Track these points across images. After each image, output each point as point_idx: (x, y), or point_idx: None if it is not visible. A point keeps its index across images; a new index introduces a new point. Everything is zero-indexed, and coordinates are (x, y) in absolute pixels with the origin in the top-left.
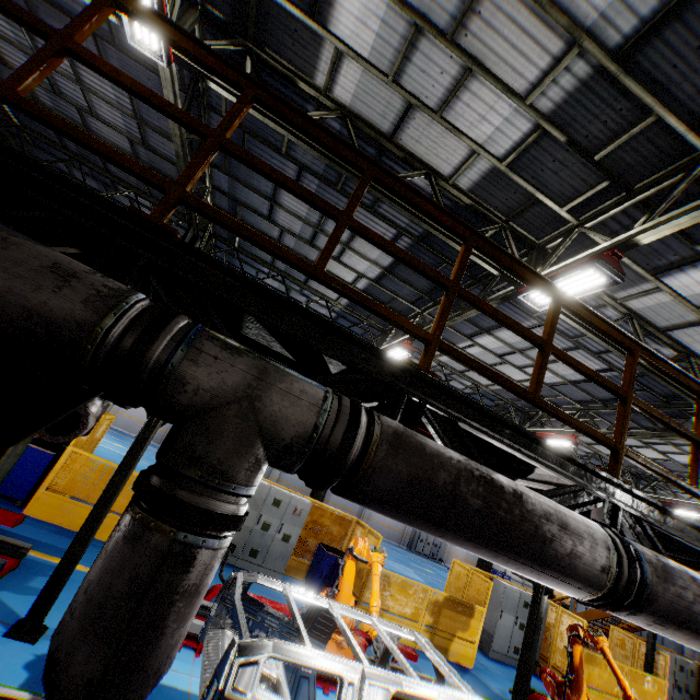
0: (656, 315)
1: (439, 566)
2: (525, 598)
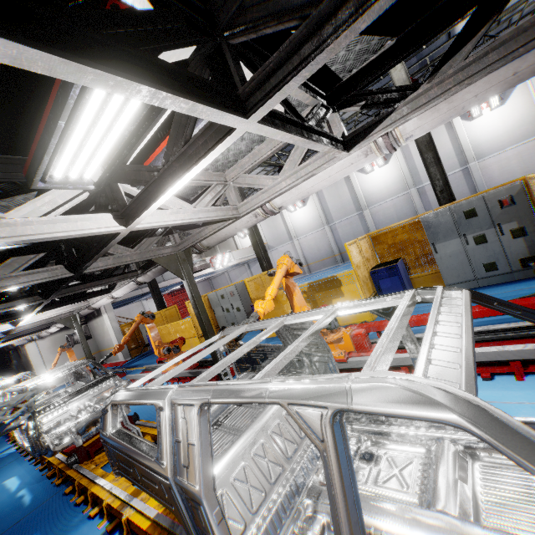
0: None
1: None
2: (463, 209)
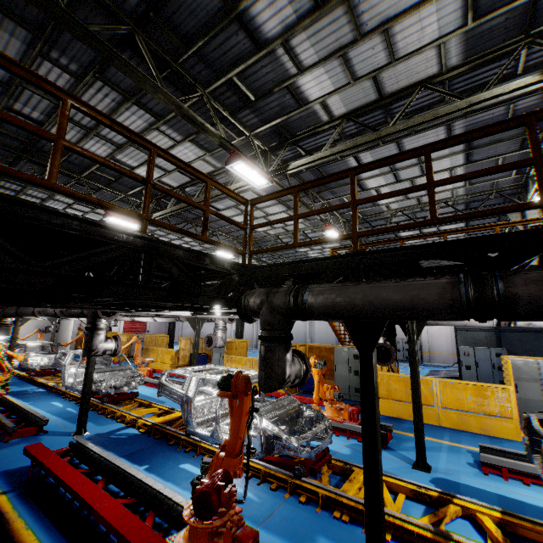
0: (99, 217)
1: (404, 364)
2: None
